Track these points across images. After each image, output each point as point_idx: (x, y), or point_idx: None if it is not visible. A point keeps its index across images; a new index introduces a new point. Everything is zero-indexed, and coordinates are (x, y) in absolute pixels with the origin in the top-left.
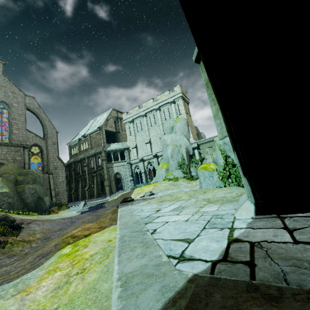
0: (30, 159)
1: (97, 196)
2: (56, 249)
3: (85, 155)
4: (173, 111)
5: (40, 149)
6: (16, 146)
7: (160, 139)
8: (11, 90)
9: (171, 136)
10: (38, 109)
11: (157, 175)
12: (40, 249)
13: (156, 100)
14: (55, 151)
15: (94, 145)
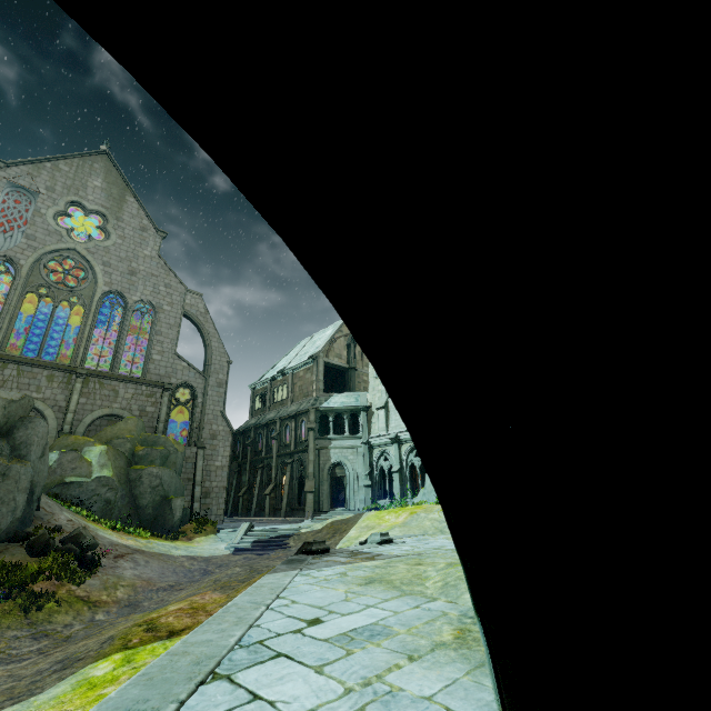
0: (170, 412)
1: (286, 512)
2: (95, 655)
3: (279, 414)
4: None
5: (193, 395)
6: (152, 384)
7: None
8: (166, 281)
9: None
10: (204, 316)
11: (428, 483)
12: (92, 635)
13: None
14: (219, 401)
15: (299, 394)
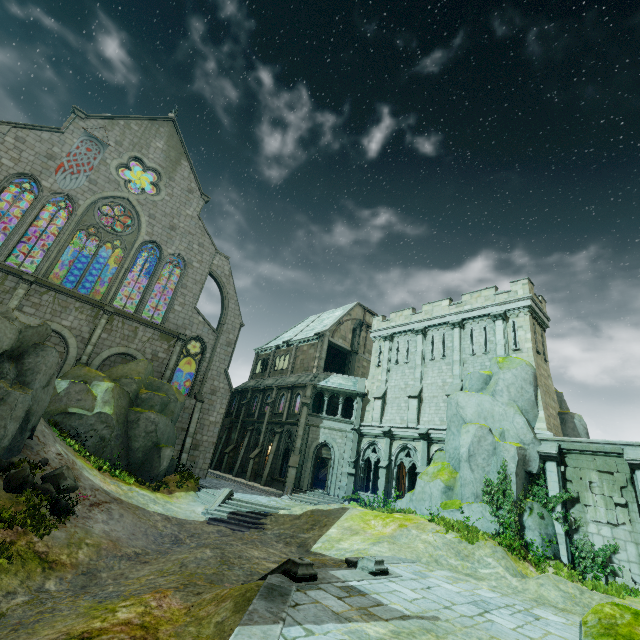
0: (179, 361)
1: (266, 481)
2: None
3: (277, 382)
4: (498, 338)
5: (203, 349)
6: (168, 332)
7: (447, 399)
8: (200, 241)
9: (480, 400)
10: (227, 277)
11: (418, 490)
12: (22, 628)
13: (457, 305)
14: (225, 359)
15: (299, 367)
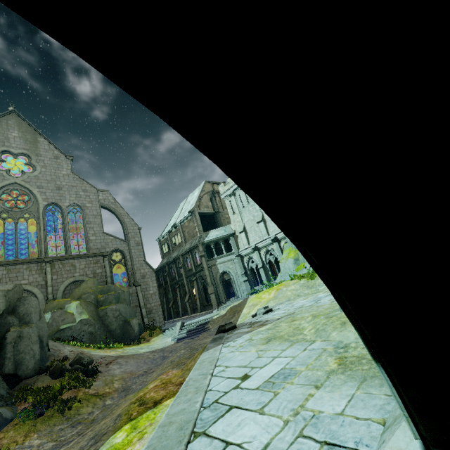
0: (112, 269)
1: (201, 309)
2: (113, 429)
3: (179, 252)
4: None
5: (123, 255)
6: (95, 255)
7: None
8: (83, 188)
9: None
10: (114, 204)
11: (282, 269)
12: (107, 416)
13: None
14: (140, 254)
15: (188, 237)
